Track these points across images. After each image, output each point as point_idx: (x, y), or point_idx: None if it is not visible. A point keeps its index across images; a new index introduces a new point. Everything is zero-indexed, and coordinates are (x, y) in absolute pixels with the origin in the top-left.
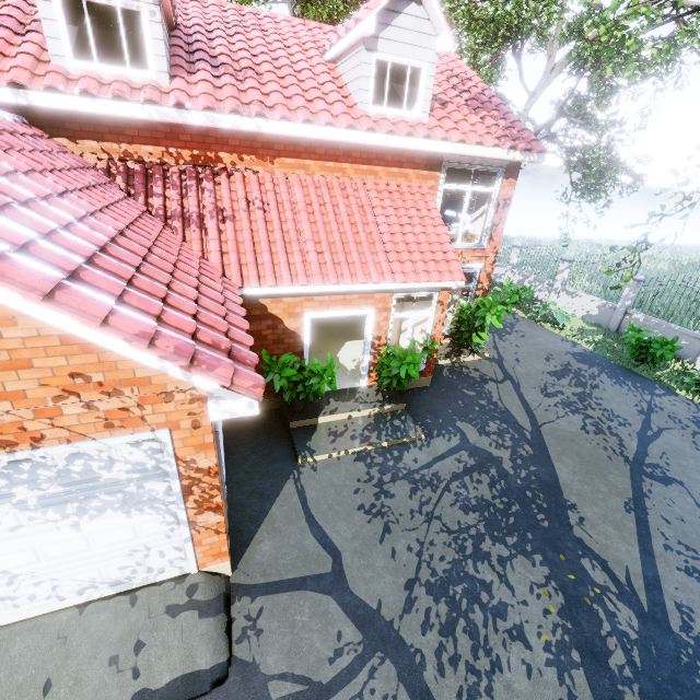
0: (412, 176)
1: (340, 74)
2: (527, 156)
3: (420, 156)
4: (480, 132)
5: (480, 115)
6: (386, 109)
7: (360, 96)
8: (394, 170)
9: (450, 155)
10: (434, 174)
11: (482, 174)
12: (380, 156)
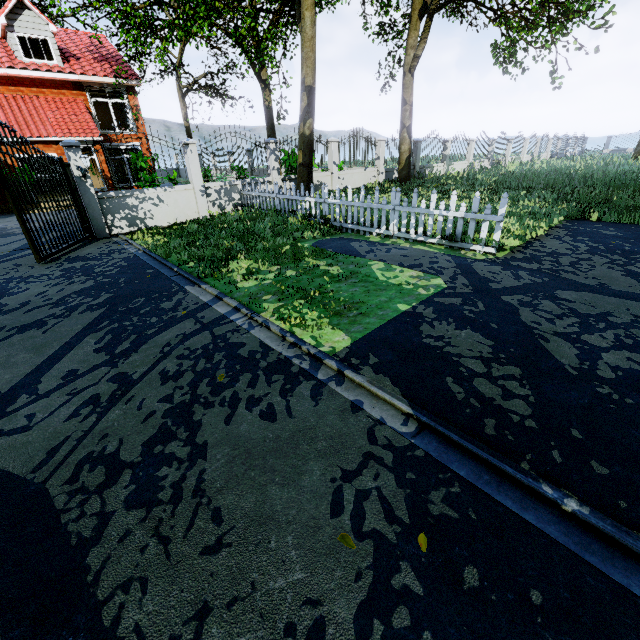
0: (68, 94)
1: (9, 45)
2: (129, 82)
3: (68, 84)
4: (98, 71)
5: (103, 64)
6: (35, 60)
7: (16, 54)
8: (55, 91)
9: (86, 83)
10: (82, 93)
11: (115, 93)
12: (42, 84)
